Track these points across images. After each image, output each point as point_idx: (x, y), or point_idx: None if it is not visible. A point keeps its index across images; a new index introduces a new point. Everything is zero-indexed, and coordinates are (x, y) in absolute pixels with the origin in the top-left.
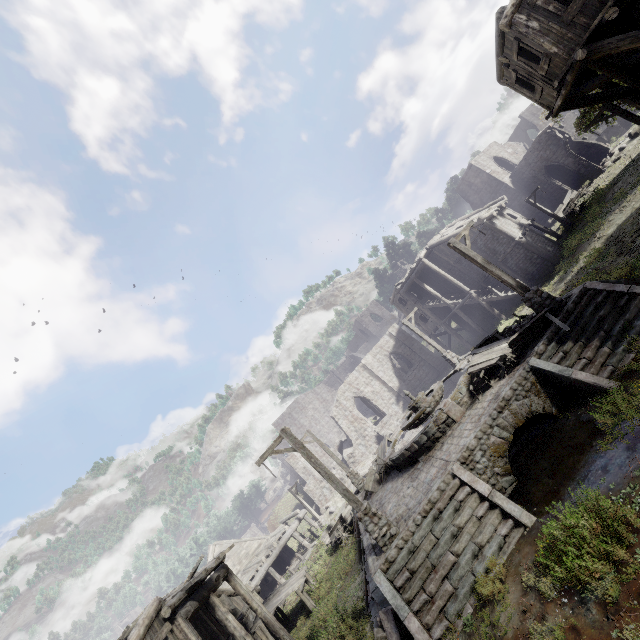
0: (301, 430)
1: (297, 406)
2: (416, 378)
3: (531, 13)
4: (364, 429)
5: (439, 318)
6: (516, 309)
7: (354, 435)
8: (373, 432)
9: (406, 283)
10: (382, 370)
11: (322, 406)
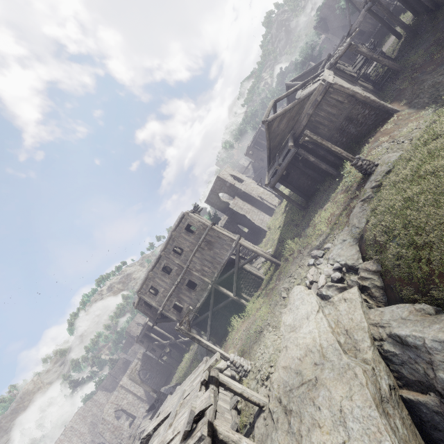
0: (81, 438)
1: (78, 418)
2: (155, 384)
3: (142, 307)
4: (122, 434)
5: (161, 349)
6: (190, 347)
7: (115, 441)
8: (128, 434)
9: (142, 333)
10: (133, 385)
11: (99, 410)
